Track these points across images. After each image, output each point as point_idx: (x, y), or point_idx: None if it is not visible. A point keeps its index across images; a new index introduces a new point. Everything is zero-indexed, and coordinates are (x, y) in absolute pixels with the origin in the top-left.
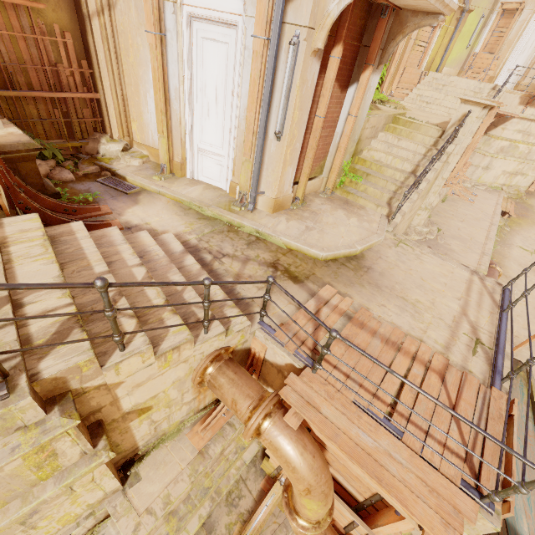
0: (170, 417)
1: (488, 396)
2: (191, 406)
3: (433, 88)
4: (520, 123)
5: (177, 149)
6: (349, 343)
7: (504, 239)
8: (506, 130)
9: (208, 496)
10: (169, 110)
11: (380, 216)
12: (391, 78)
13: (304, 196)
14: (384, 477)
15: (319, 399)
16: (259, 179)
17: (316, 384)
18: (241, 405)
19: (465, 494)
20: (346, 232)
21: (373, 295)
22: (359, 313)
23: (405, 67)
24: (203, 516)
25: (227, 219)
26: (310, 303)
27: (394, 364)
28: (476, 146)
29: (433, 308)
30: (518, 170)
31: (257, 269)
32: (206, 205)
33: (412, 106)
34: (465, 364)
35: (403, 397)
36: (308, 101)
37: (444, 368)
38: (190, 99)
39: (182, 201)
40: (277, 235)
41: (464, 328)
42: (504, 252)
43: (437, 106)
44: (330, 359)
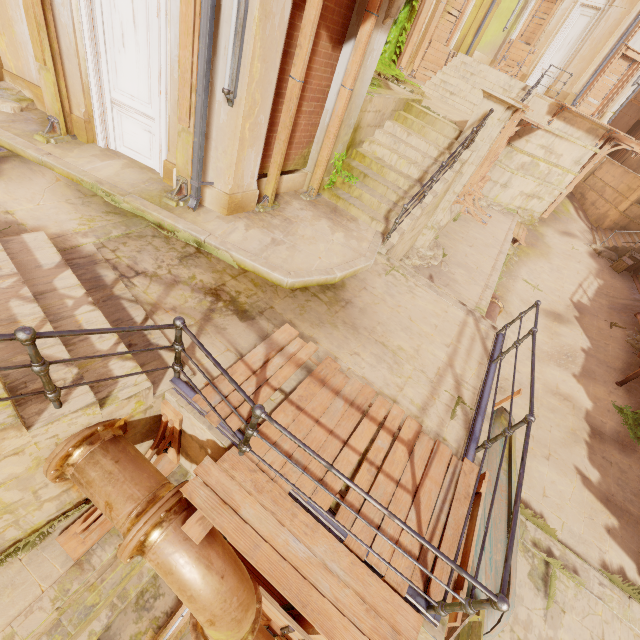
0: (21, 522)
1: (458, 471)
2: (65, 500)
3: (460, 75)
4: (545, 137)
5: (76, 94)
6: (278, 426)
7: (511, 270)
8: (530, 144)
9: (105, 606)
10: (53, 23)
11: (374, 234)
12: (414, 52)
13: (279, 195)
14: (310, 601)
15: (241, 494)
16: (206, 162)
17: (241, 473)
18: (118, 511)
19: (409, 606)
20: (326, 252)
21: (346, 339)
22: (322, 365)
23: (432, 40)
24: (96, 632)
25: (154, 217)
26: (257, 351)
27: (354, 435)
28: (498, 158)
29: (416, 358)
30: (535, 193)
31: (187, 297)
32: (122, 192)
33: (434, 94)
34: (440, 430)
35: (358, 481)
36: (277, 50)
37: (415, 437)
38: (89, 10)
39: (81, 181)
40: (226, 248)
41: (447, 383)
42: (509, 285)
43: (462, 100)
44: (270, 432)
